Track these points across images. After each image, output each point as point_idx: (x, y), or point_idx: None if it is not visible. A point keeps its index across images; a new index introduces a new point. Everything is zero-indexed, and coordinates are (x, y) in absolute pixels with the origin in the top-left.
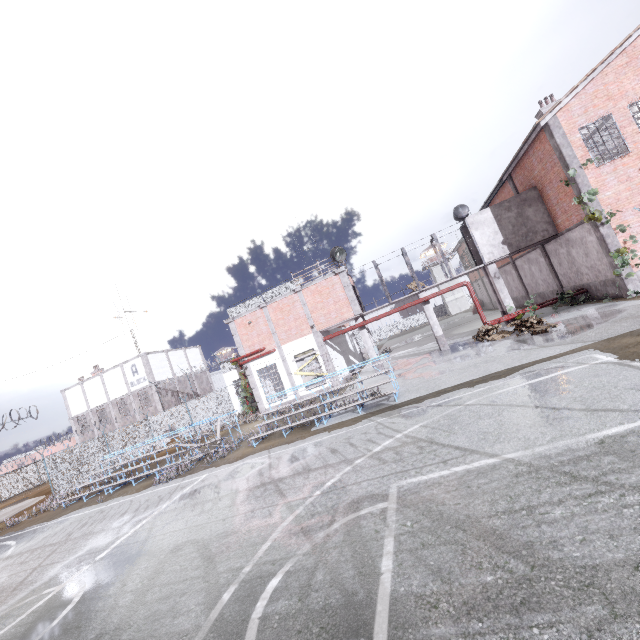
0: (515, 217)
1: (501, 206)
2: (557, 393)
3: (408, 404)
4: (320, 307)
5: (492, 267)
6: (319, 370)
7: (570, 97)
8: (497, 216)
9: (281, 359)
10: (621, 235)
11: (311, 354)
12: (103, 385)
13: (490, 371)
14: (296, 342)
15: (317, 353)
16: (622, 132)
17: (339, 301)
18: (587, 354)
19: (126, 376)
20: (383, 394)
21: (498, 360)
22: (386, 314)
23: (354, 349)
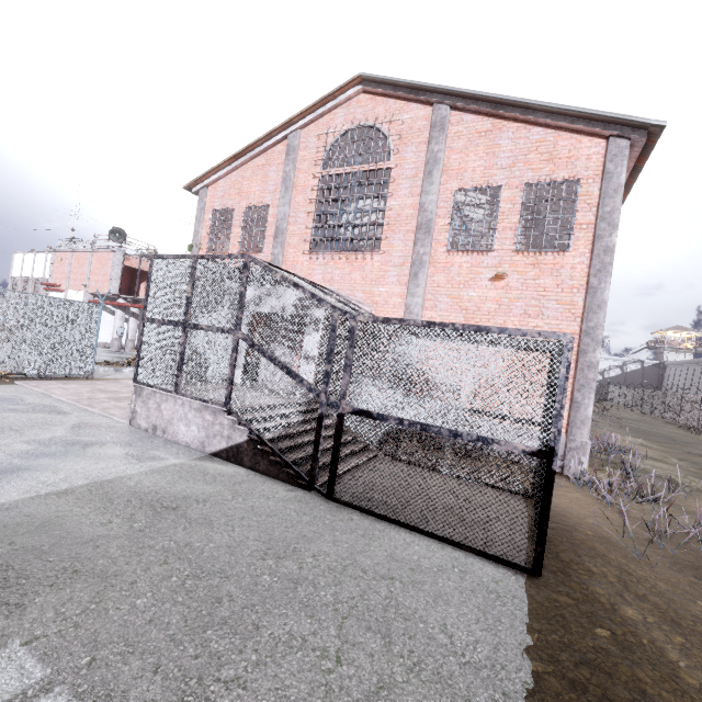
0: None
1: None
2: None
3: None
4: (96, 273)
5: None
6: None
7: (216, 176)
8: None
9: None
10: None
11: None
12: (33, 262)
13: None
14: (76, 292)
15: None
16: (232, 230)
17: (106, 275)
18: None
19: (47, 264)
20: None
21: None
22: (124, 304)
23: None
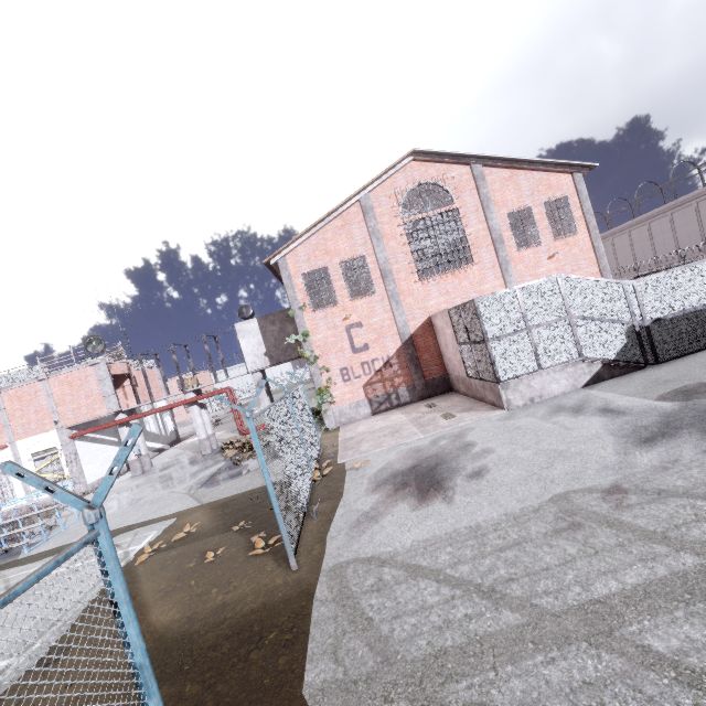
0: (278, 331)
1: (267, 319)
2: (34, 600)
3: (16, 565)
4: (69, 400)
5: (257, 375)
6: (58, 473)
7: (296, 244)
8: (263, 328)
9: (13, 457)
10: (326, 375)
11: (55, 452)
12: None
13: (121, 524)
14: (35, 438)
15: (60, 452)
16: (334, 285)
17: (92, 395)
18: (157, 529)
19: None
20: (10, 547)
21: (157, 503)
22: (144, 414)
23: (160, 429)
